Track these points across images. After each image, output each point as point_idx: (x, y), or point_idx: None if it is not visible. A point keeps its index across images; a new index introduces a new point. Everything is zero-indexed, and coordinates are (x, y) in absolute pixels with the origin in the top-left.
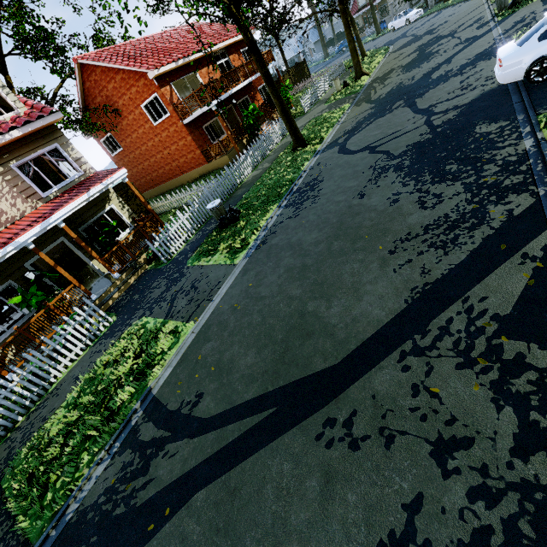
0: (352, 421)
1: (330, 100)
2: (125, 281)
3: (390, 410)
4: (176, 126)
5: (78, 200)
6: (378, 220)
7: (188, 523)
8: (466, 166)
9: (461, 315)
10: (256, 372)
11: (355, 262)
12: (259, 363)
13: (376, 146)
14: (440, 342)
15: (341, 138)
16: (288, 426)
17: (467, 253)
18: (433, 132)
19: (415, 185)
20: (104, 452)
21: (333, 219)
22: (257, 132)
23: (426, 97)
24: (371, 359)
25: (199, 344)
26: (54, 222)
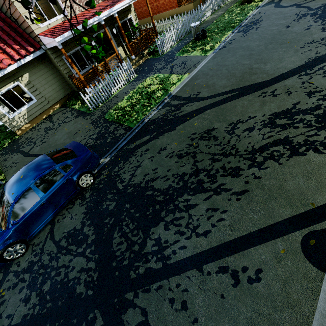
0: (274, 91)
1: None
2: (138, 61)
3: (291, 88)
4: None
5: (125, 1)
6: (296, 36)
7: (204, 116)
8: None
9: None
10: (228, 85)
11: (280, 51)
12: (229, 83)
13: (301, 4)
14: (318, 71)
15: None
16: (245, 95)
17: None
18: None
19: (322, 22)
20: (155, 108)
21: (269, 36)
22: None
23: None
24: (285, 77)
25: (193, 80)
26: (113, 11)
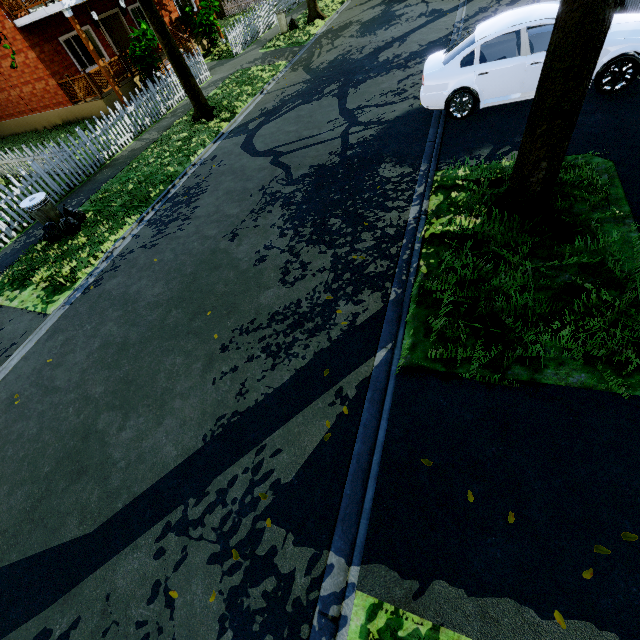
0: (68, 638)
1: (269, 45)
2: None
3: (116, 623)
4: (2, 27)
5: None
6: (232, 287)
7: None
8: (348, 226)
9: (247, 475)
10: None
11: (180, 354)
12: (2, 515)
13: (282, 153)
14: (210, 515)
15: (254, 120)
16: None
17: (292, 372)
18: (343, 155)
19: (291, 240)
20: None
21: (189, 267)
22: (159, 70)
23: (360, 90)
24: (130, 531)
25: None
26: None
